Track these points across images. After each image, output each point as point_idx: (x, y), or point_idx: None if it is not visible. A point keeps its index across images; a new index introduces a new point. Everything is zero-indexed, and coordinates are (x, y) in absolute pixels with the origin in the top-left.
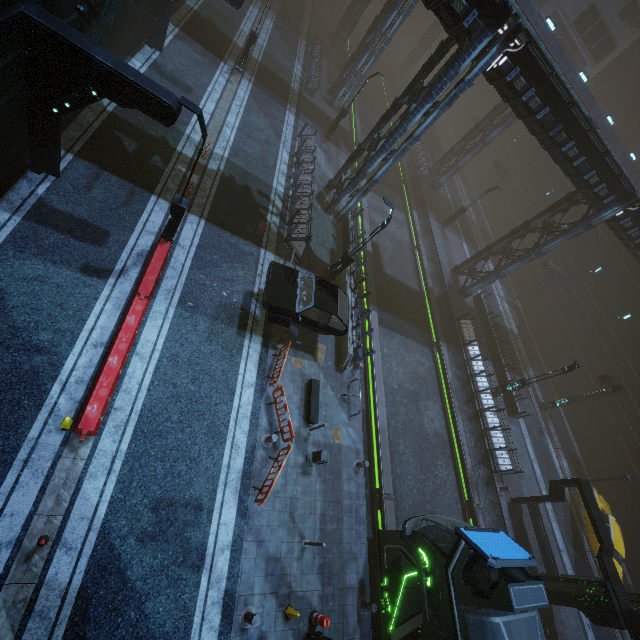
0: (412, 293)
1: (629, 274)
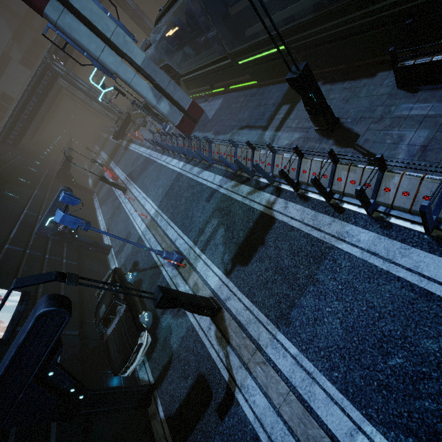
0: None
1: None
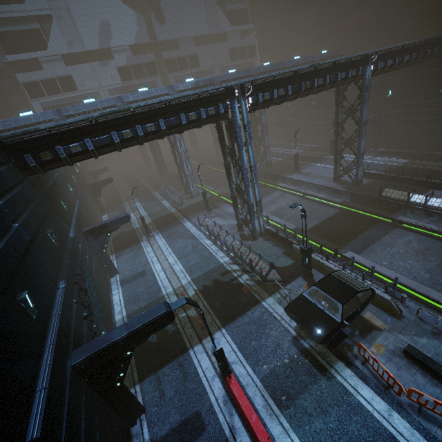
0: (339, 216)
1: (408, 75)
